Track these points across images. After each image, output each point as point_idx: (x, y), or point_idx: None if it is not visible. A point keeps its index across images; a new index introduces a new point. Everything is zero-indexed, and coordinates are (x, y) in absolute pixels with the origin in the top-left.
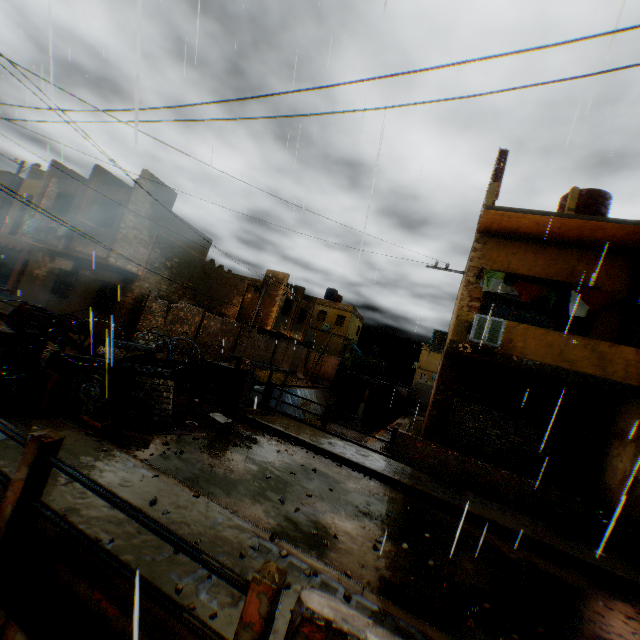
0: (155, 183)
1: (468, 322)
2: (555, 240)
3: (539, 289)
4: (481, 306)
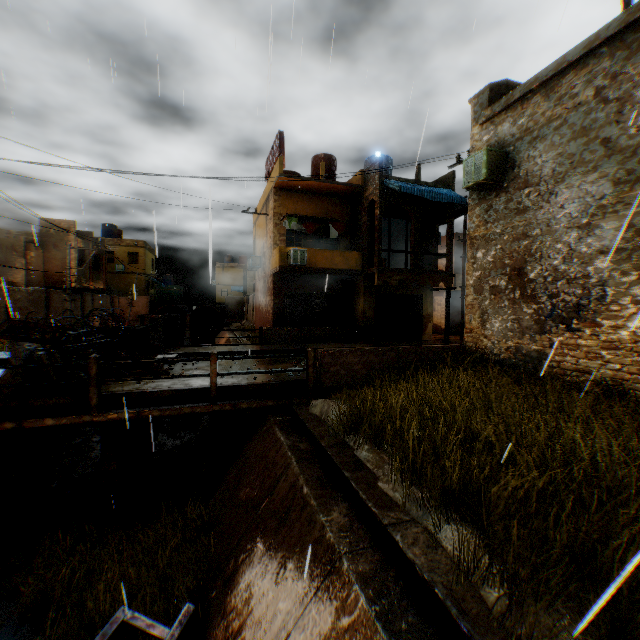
0: None
1: (286, 253)
2: (317, 192)
3: (316, 225)
4: (286, 239)
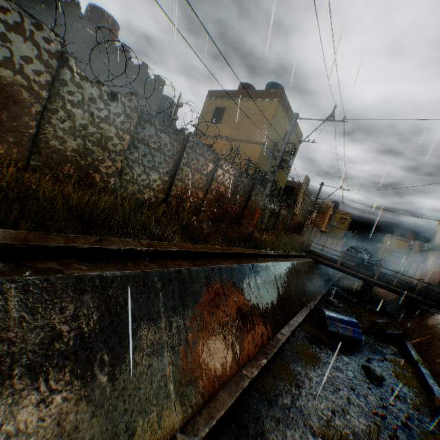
0: (307, 179)
1: None
2: None
3: None
4: None
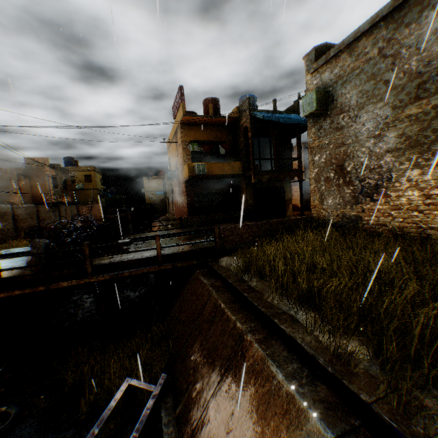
0: None
1: (192, 167)
2: (208, 124)
3: (210, 147)
4: (191, 157)
